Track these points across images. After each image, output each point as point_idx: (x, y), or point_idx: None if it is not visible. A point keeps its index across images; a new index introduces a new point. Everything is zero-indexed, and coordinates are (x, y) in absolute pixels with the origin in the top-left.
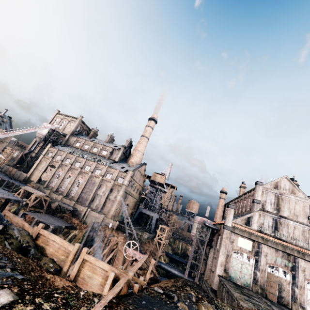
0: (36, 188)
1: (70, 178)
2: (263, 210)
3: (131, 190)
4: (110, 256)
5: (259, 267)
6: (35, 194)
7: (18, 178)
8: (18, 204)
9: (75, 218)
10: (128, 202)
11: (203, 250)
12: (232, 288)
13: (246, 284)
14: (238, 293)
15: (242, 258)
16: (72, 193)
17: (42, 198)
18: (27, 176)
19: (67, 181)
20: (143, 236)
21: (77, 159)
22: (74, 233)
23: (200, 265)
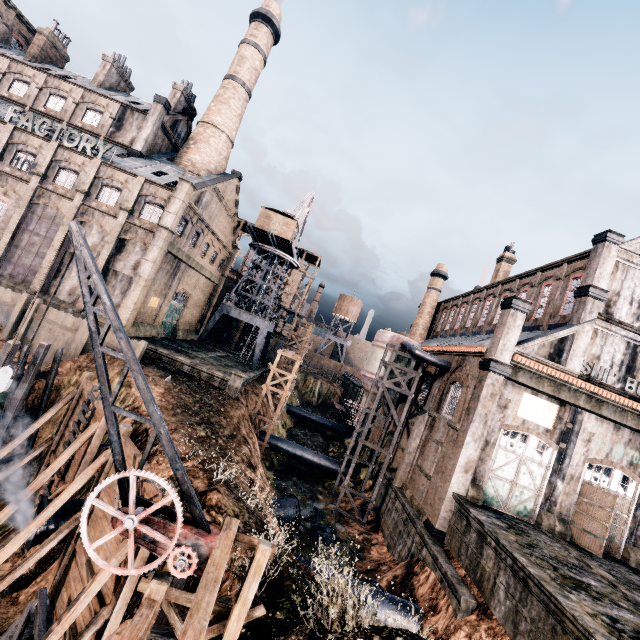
0: None
1: None
2: (607, 320)
3: (194, 251)
4: (74, 485)
5: (567, 469)
6: None
7: None
8: None
9: None
10: (185, 287)
11: (400, 419)
12: (539, 568)
13: (523, 511)
14: (564, 588)
15: (525, 450)
16: None
17: None
18: None
19: None
20: (230, 381)
21: None
22: None
23: (387, 454)
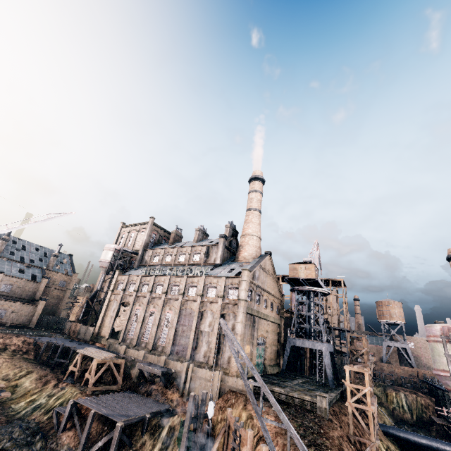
0: (105, 348)
1: (154, 316)
2: None
3: (259, 307)
4: None
5: None
6: (96, 360)
7: (84, 338)
8: (76, 383)
9: (171, 389)
10: (261, 332)
11: None
12: None
13: None
14: None
15: None
16: (161, 341)
17: (111, 364)
18: (95, 331)
19: (149, 323)
20: (317, 403)
21: (156, 280)
22: (171, 425)
23: None
